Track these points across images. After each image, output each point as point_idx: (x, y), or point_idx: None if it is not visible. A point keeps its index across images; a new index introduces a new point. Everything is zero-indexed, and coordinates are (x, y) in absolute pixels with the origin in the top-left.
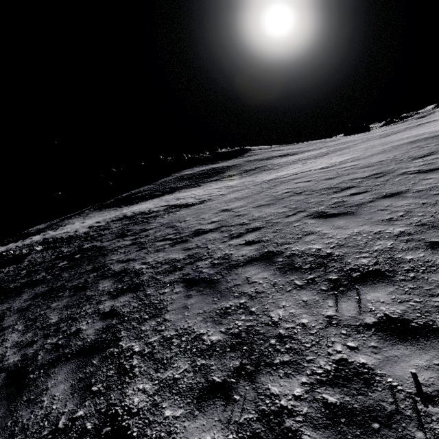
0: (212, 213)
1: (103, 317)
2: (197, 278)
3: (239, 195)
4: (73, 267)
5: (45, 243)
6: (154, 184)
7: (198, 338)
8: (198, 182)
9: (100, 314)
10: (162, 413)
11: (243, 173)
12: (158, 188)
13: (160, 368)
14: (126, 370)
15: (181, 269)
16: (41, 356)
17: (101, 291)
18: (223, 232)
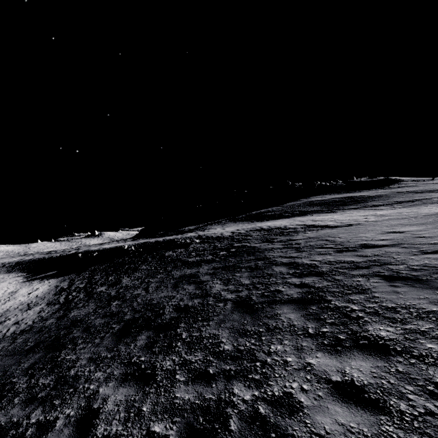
0: (375, 233)
1: (298, 286)
2: (396, 275)
3: (404, 222)
4: (235, 256)
5: (200, 238)
6: (282, 206)
7: (433, 312)
8: (332, 209)
9: (292, 284)
10: (422, 344)
11: (395, 204)
12: (286, 210)
13: (395, 322)
14: (354, 317)
15: (367, 268)
16: (255, 298)
17: (279, 272)
18: (408, 248)
